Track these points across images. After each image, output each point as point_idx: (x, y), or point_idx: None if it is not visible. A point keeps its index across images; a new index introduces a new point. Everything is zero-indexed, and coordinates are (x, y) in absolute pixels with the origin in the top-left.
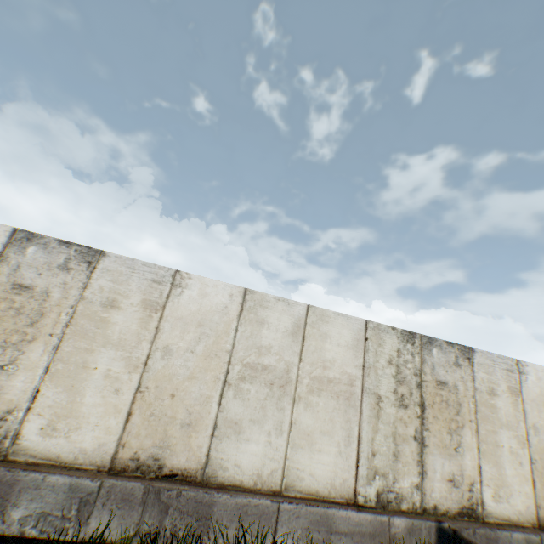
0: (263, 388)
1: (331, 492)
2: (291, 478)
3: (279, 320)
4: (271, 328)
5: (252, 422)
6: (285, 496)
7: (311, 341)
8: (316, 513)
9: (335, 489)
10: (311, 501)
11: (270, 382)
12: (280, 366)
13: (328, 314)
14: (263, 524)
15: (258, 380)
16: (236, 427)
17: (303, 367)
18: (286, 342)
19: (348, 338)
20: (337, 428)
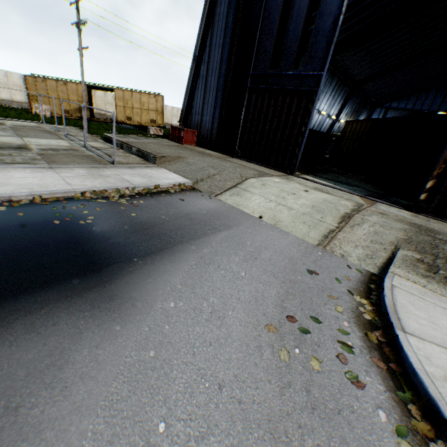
0: (3, 86)
1: (22, 102)
2: (14, 100)
3: (2, 74)
4: (0, 75)
5: (3, 91)
6: (14, 102)
7: (10, 78)
8: (20, 104)
9: (23, 101)
10: (19, 103)
11: (4, 85)
12: (5, 83)
13: (13, 73)
14: (11, 105)
15: (2, 85)
16: (1, 92)
17: (10, 83)
18: (5, 78)
19: (19, 78)
20: (21, 93)
